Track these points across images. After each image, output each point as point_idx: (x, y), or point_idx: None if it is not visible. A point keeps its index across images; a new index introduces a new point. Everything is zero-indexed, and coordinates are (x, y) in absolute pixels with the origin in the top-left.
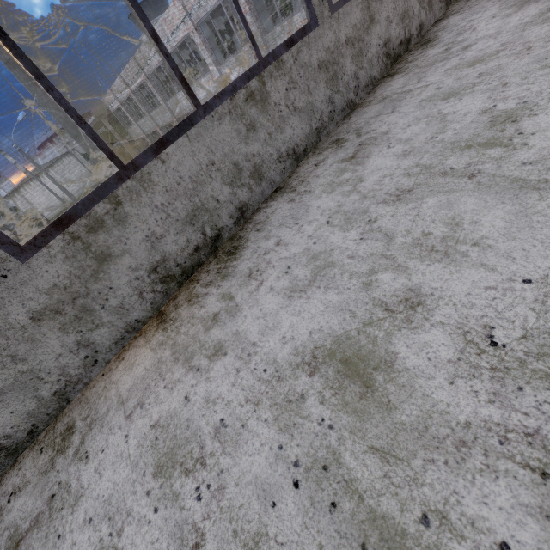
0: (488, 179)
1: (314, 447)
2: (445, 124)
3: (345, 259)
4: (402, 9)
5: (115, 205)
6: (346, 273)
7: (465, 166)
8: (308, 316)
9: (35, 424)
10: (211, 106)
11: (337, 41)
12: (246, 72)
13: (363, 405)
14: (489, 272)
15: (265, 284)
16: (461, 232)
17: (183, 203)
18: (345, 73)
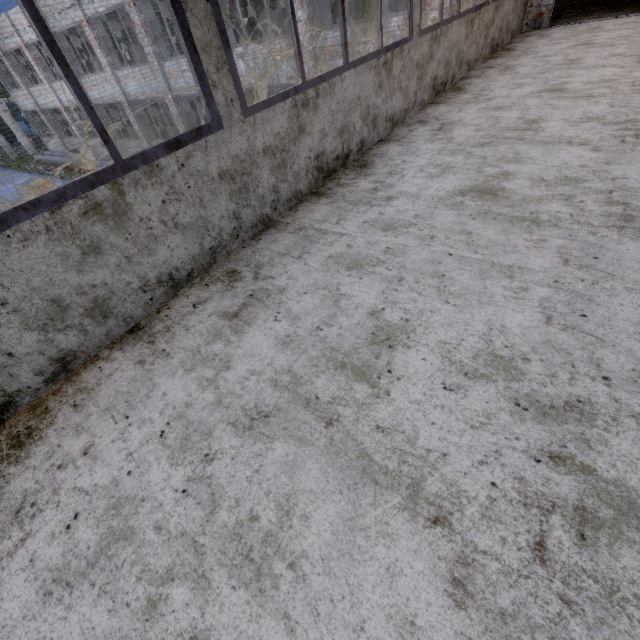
0: (342, 437)
1: None
2: (336, 311)
3: (150, 531)
4: (342, 123)
5: None
6: (139, 565)
7: (330, 400)
8: None
9: None
10: (8, 221)
11: (251, 149)
12: (88, 176)
13: None
14: (287, 636)
15: (29, 546)
16: (287, 531)
17: None
18: (259, 185)
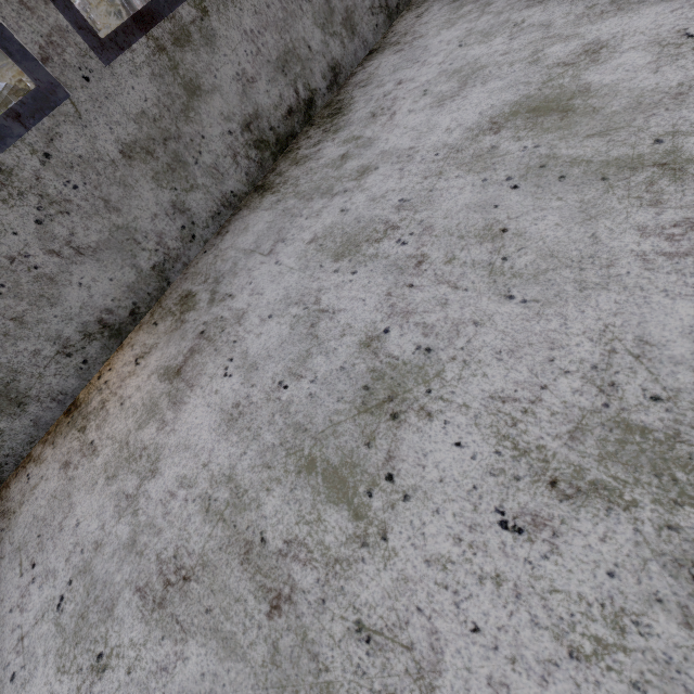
0: None
1: (523, 163)
2: None
3: (498, 58)
4: None
5: (201, 14)
6: (505, 65)
7: None
8: (471, 106)
9: (136, 303)
10: None
11: None
12: None
13: (567, 121)
14: (672, 2)
15: (401, 112)
16: None
17: (273, 38)
18: None
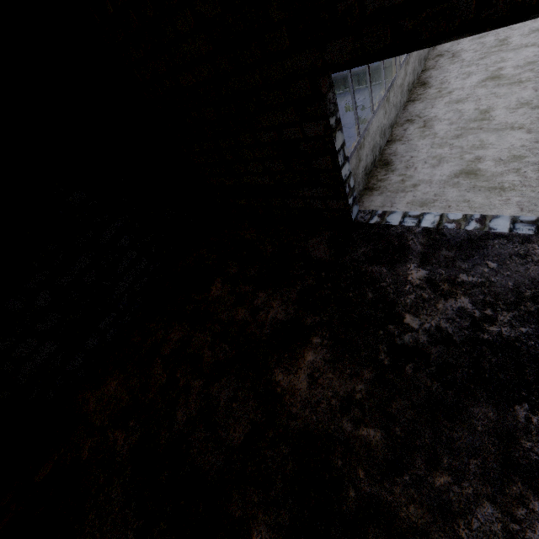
0: None
1: None
2: None
3: None
4: None
5: None
6: None
7: None
8: None
9: (426, 57)
10: None
11: None
12: None
13: None
14: None
15: None
16: None
17: None
18: None
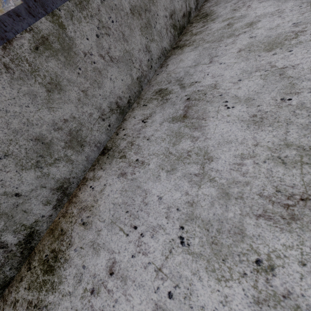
0: None
1: None
2: None
3: None
4: None
5: None
6: None
7: None
8: None
9: (130, 96)
10: None
11: None
12: None
13: None
14: None
15: (254, 4)
16: None
17: None
18: None
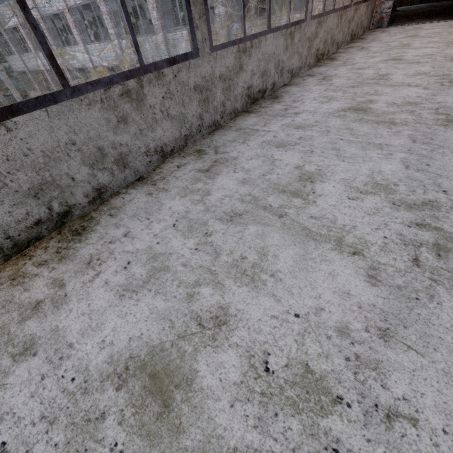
0: (290, 222)
1: None
2: (274, 167)
3: (179, 266)
4: (263, 68)
5: None
6: (177, 281)
7: (279, 206)
8: (132, 320)
9: None
10: (82, 90)
11: (212, 74)
12: (125, 71)
13: (158, 427)
14: (276, 303)
15: (102, 277)
16: (265, 262)
17: (28, 175)
18: (215, 99)
